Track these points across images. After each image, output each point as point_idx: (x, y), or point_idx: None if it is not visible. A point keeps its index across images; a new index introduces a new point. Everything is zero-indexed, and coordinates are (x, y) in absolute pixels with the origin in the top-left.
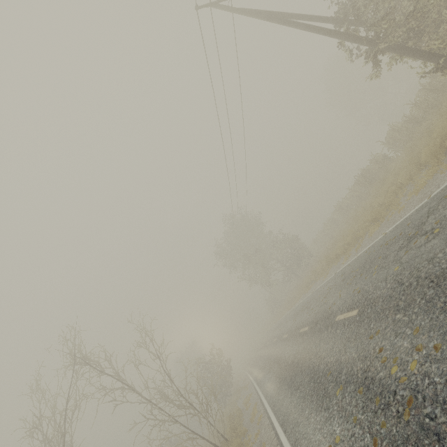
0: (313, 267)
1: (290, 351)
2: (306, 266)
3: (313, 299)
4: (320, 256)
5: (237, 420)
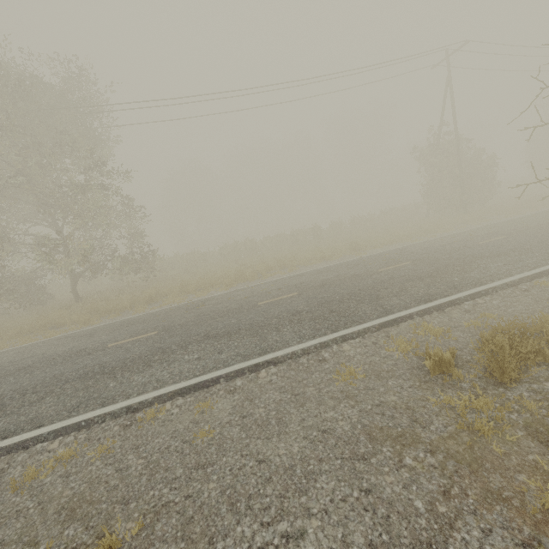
0: (209, 273)
1: (512, 243)
2: (87, 293)
3: (418, 247)
4: (227, 268)
5: (545, 320)
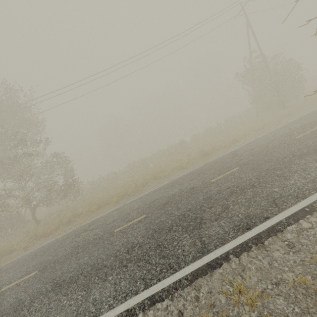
0: (112, 190)
1: None
2: (47, 214)
3: (247, 148)
4: (124, 183)
5: None
